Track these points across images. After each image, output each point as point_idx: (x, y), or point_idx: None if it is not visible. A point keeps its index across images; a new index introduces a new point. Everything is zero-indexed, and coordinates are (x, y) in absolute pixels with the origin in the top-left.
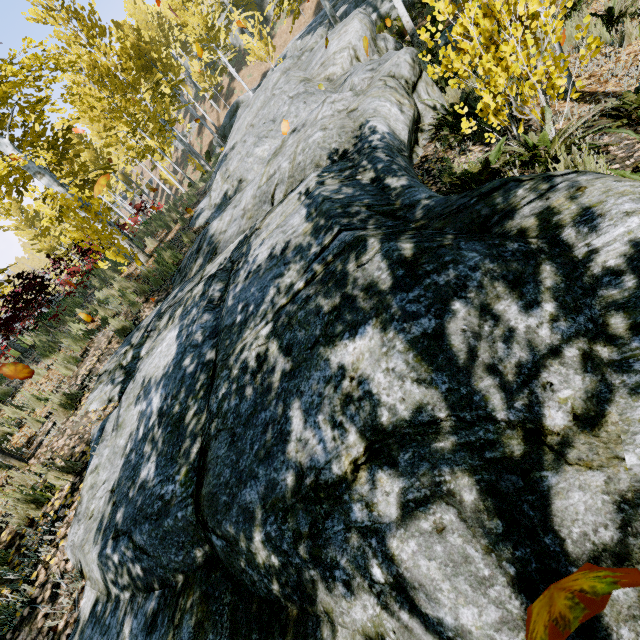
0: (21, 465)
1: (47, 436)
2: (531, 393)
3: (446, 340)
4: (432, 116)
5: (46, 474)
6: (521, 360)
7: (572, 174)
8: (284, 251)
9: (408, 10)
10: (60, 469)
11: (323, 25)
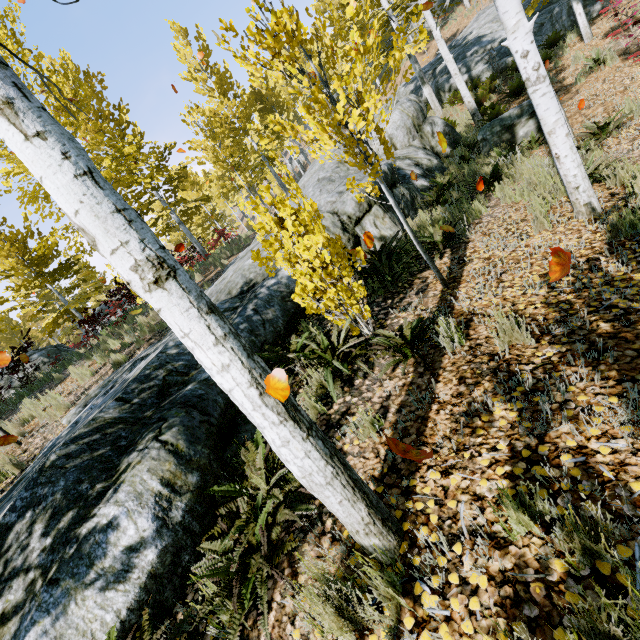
0: (17, 446)
1: (40, 430)
2: (4, 587)
3: (9, 533)
4: (378, 245)
5: (5, 465)
6: (17, 565)
7: (159, 443)
8: (125, 382)
9: (496, 76)
10: (14, 464)
11: (426, 75)
